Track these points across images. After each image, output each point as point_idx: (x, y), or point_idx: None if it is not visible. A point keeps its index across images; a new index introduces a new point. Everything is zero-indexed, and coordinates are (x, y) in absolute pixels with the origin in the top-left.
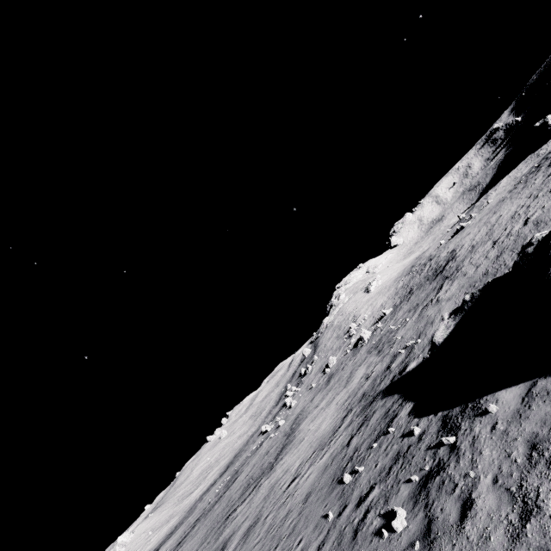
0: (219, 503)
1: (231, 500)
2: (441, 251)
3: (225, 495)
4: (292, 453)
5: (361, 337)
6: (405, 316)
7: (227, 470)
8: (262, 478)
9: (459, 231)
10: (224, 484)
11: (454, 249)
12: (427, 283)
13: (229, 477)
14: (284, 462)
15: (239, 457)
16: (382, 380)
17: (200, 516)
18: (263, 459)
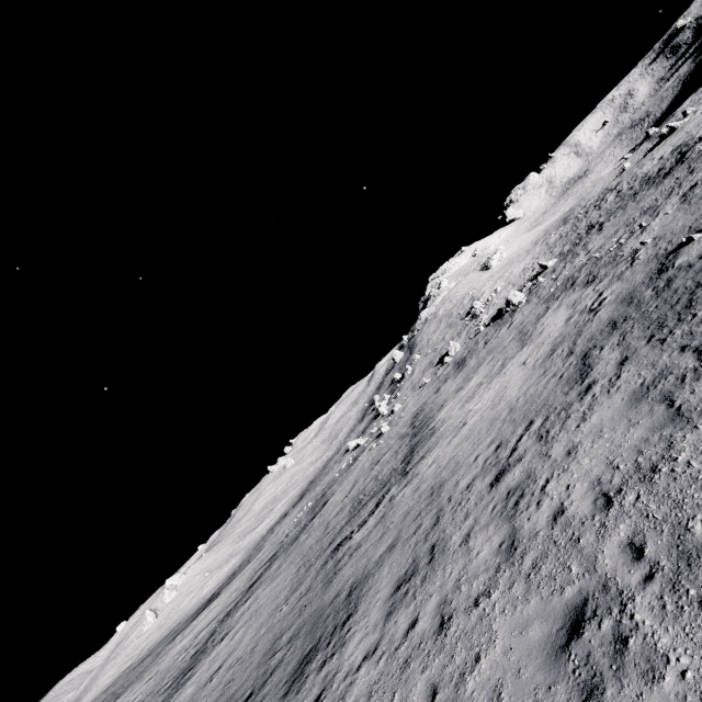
0: (307, 533)
1: (330, 527)
2: (634, 171)
3: (313, 523)
4: (448, 444)
5: (508, 301)
6: (625, 231)
7: (303, 498)
8: (388, 489)
9: (665, 137)
10: (305, 512)
11: (679, 144)
12: (643, 193)
13: (311, 503)
14: (437, 459)
15: (319, 482)
16: (666, 284)
17: (276, 551)
18: (371, 470)
